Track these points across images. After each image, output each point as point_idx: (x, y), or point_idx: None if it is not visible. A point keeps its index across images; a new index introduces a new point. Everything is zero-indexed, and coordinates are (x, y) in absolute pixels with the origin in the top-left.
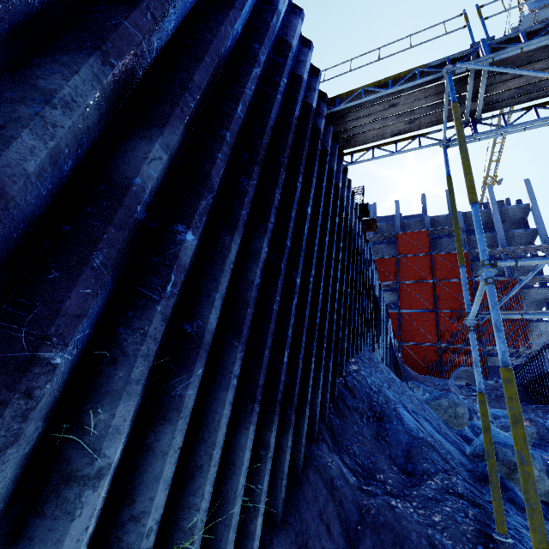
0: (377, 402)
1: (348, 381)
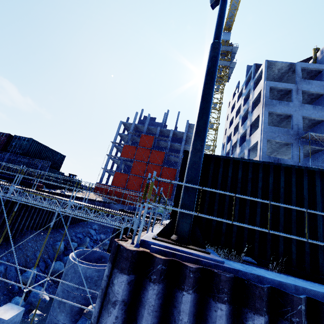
0: None
1: None
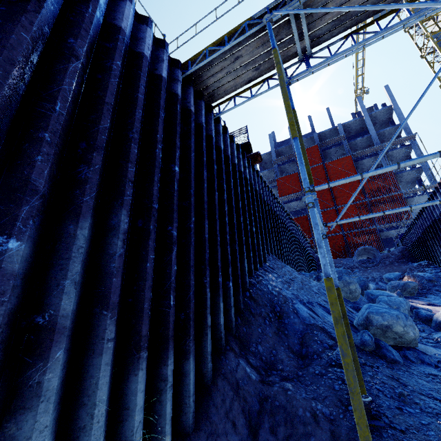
0: (277, 304)
1: (252, 292)
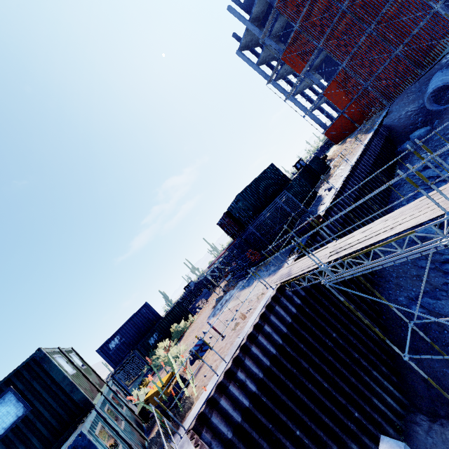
0: (401, 313)
1: (385, 314)
